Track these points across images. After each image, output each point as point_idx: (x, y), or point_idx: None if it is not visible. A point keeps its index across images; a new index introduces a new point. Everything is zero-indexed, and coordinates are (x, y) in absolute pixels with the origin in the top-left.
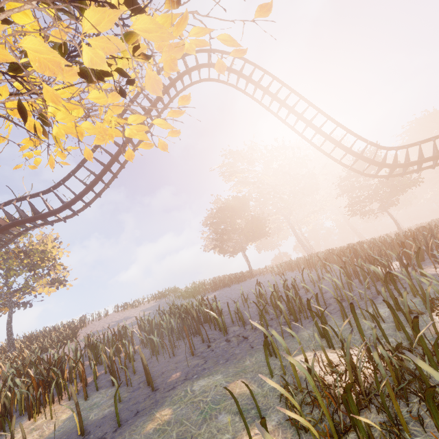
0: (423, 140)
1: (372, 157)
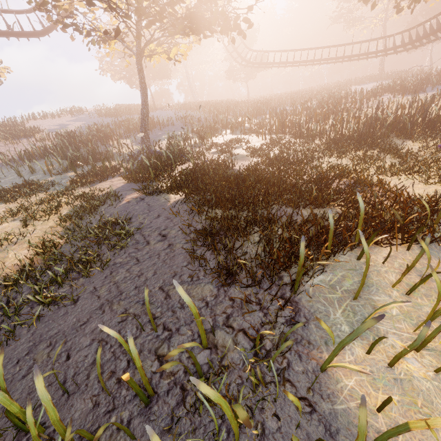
0: (265, 51)
1: (241, 52)
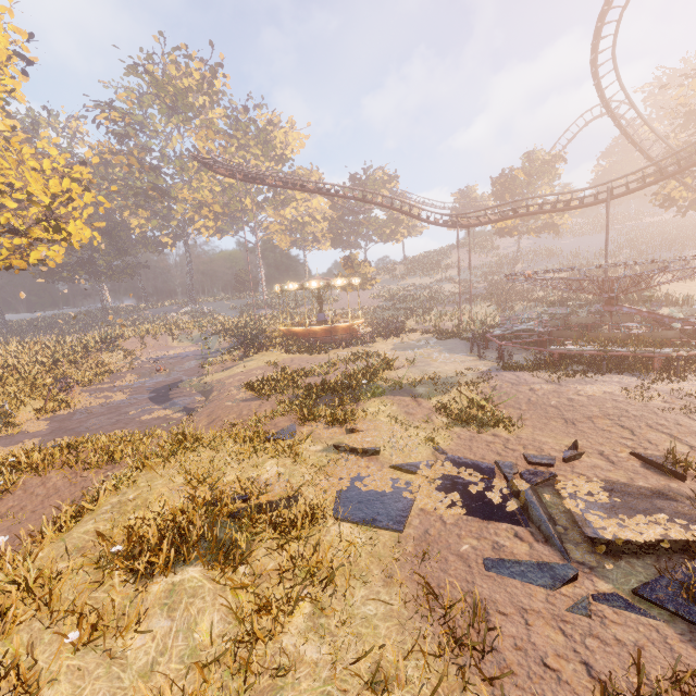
0: None
1: None
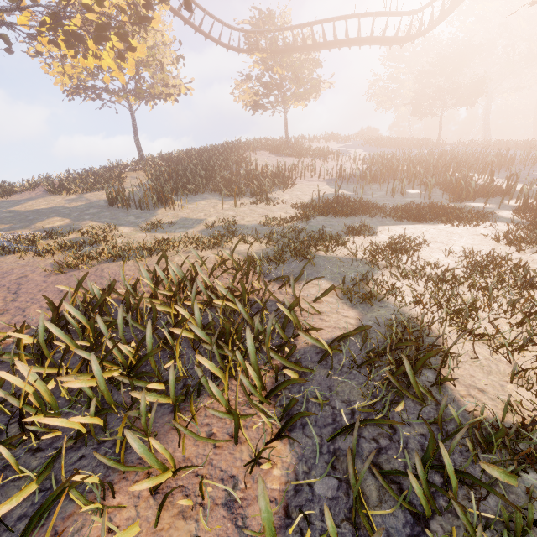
0: None
1: None
